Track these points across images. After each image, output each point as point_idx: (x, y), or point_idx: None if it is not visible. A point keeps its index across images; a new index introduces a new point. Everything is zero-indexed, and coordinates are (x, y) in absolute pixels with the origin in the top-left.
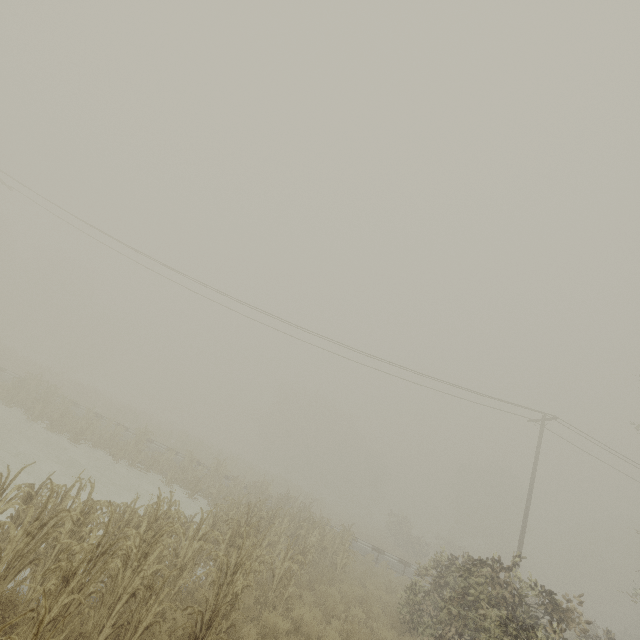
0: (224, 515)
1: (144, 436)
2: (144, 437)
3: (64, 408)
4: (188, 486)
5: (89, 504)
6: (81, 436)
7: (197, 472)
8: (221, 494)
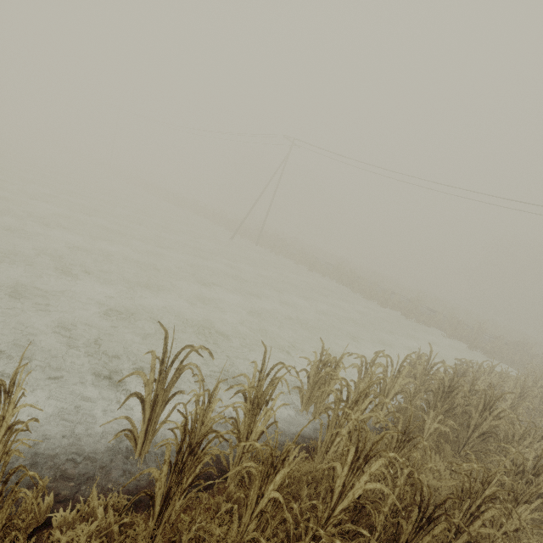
0: (538, 378)
1: (417, 302)
2: (417, 303)
3: (370, 286)
4: (460, 339)
5: (499, 376)
6: (385, 303)
7: (466, 331)
8: (495, 350)
